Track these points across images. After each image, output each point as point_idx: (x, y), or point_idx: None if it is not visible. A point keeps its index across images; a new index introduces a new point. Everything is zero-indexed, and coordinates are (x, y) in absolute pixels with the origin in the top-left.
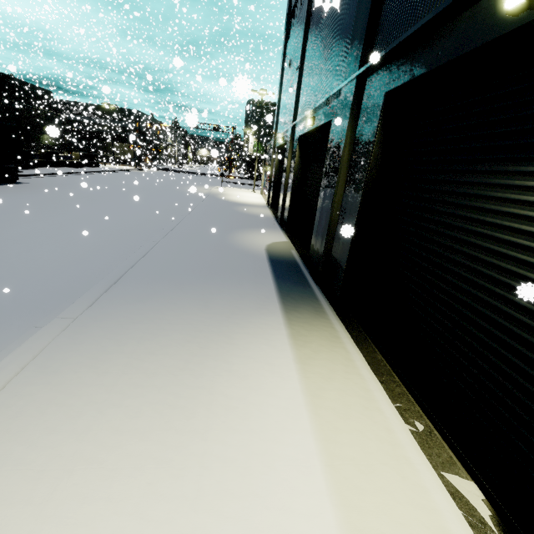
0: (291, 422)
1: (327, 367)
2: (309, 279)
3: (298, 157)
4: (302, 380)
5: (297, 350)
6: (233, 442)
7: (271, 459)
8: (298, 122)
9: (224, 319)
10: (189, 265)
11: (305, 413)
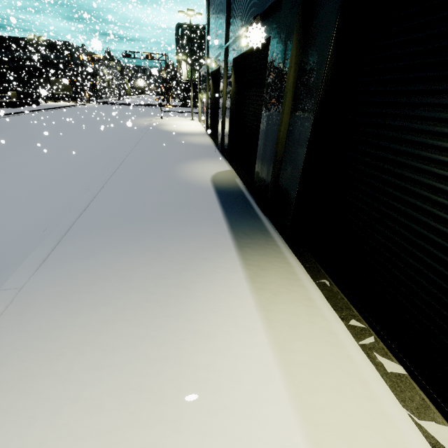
0: (265, 389)
1: (290, 312)
2: (257, 210)
3: (233, 82)
4: (268, 332)
5: (258, 296)
6: (207, 428)
7: (251, 444)
8: (231, 43)
9: (180, 267)
10: (139, 207)
11: (278, 374)
